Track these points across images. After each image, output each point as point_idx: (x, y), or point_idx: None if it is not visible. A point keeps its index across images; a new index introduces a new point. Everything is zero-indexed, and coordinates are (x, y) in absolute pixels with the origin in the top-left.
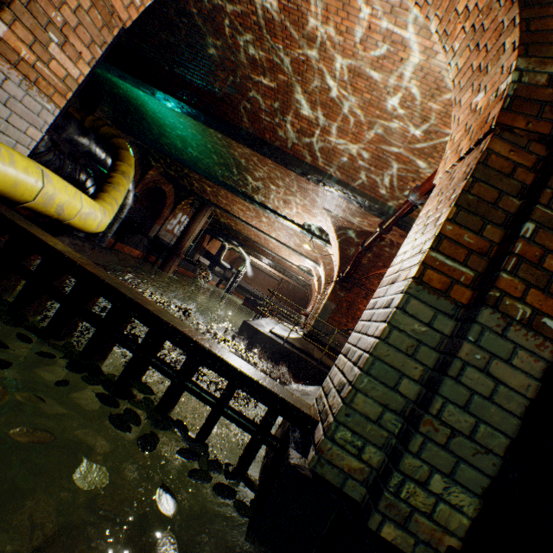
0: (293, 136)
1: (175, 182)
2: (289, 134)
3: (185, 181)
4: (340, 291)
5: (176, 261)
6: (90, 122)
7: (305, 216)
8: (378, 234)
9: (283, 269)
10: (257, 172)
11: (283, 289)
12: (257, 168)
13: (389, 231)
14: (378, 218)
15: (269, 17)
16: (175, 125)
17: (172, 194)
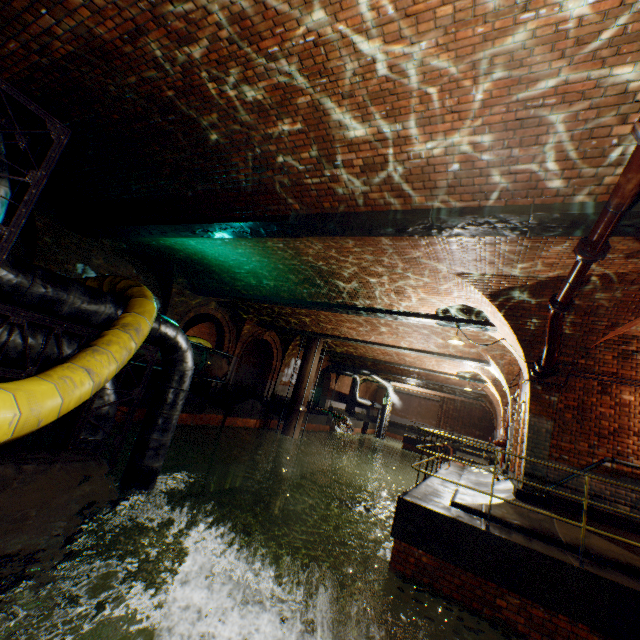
0: (359, 183)
1: (272, 327)
2: (353, 182)
3: (280, 321)
4: (546, 394)
5: (299, 418)
6: (107, 284)
7: (434, 299)
8: (579, 268)
9: (438, 384)
10: (345, 269)
11: (450, 411)
12: (342, 263)
13: (604, 250)
14: (563, 242)
15: (237, 11)
16: (239, 261)
17: (276, 342)
